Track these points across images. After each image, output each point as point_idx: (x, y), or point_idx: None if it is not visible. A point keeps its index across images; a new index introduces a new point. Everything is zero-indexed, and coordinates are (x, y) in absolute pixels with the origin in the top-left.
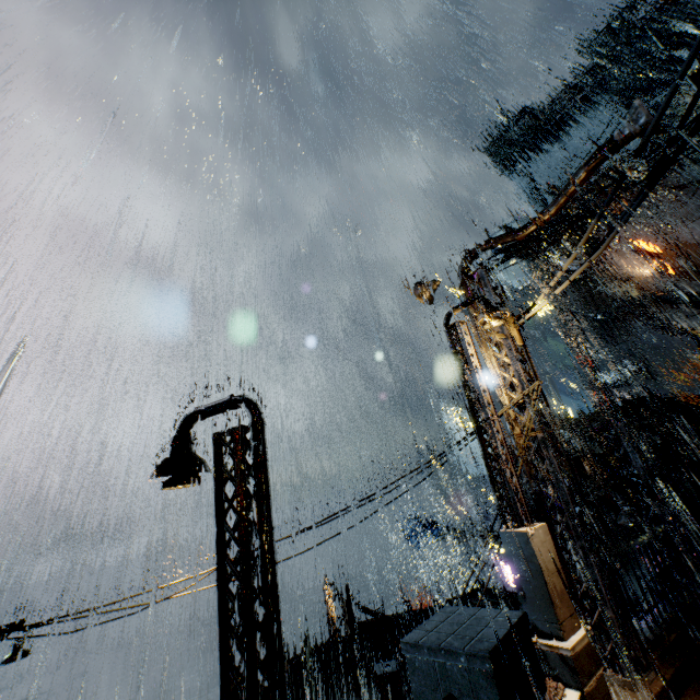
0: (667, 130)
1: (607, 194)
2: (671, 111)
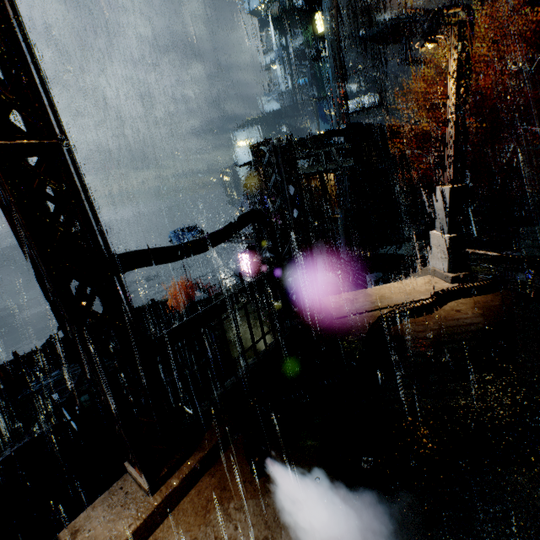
0: None
1: None
2: None
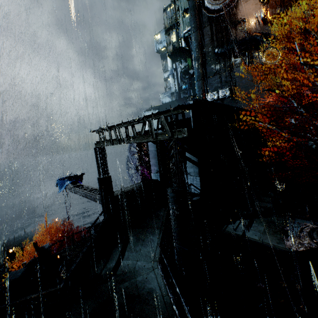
0: None
1: None
2: None
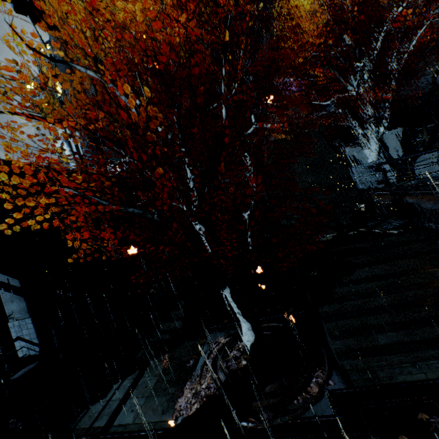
0: None
1: None
2: None
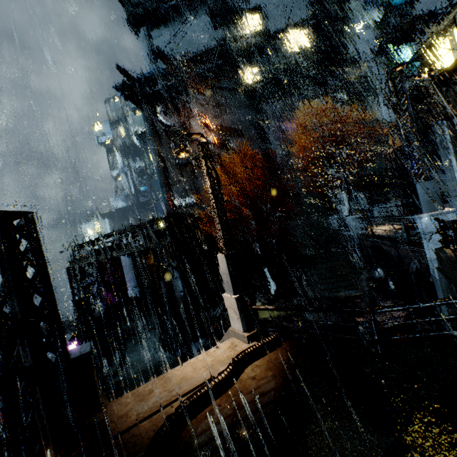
0: (227, 45)
1: (193, 75)
2: (230, 32)
